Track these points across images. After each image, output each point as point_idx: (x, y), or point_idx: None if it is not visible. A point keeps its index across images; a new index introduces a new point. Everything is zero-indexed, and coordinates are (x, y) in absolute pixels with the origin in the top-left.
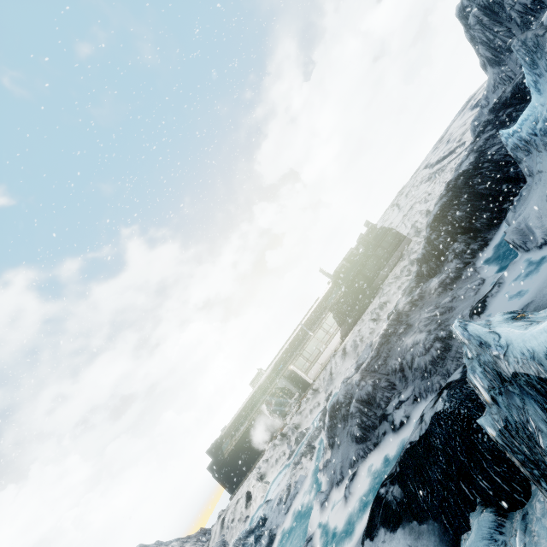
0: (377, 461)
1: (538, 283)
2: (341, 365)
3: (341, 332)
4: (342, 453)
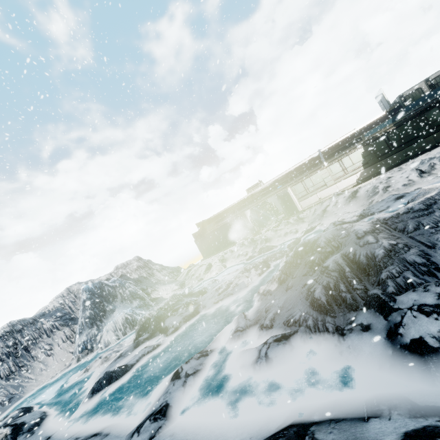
0: (328, 352)
1: None
2: (341, 206)
3: (362, 174)
4: (286, 299)
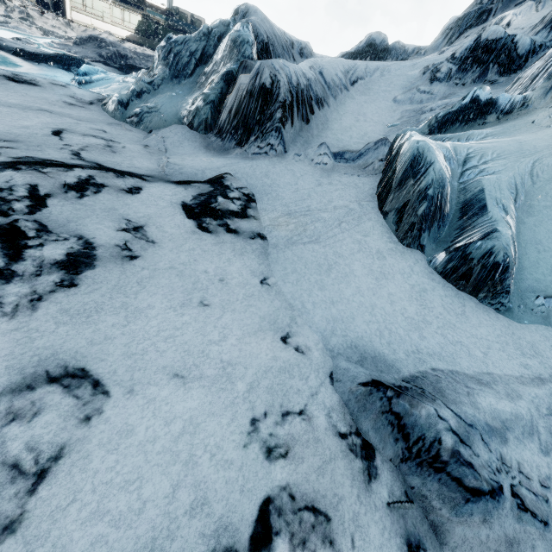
0: None
1: None
2: None
3: (132, 35)
4: (83, 51)
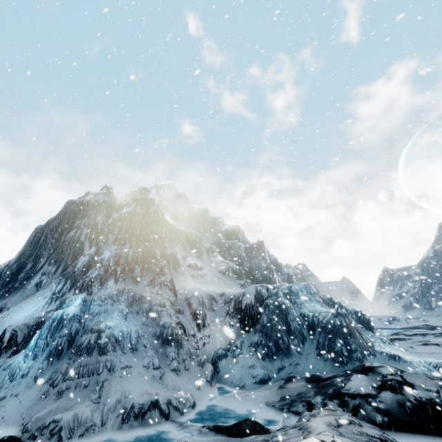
0: None
1: (240, 410)
2: None
3: None
4: None
